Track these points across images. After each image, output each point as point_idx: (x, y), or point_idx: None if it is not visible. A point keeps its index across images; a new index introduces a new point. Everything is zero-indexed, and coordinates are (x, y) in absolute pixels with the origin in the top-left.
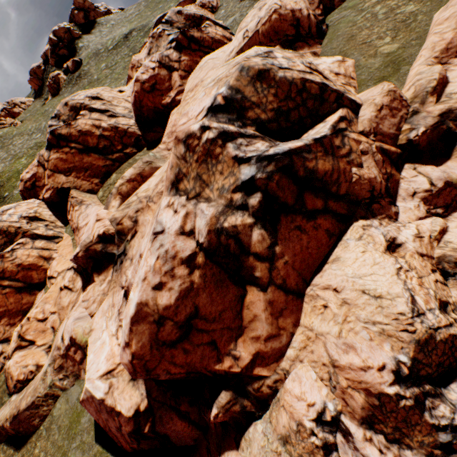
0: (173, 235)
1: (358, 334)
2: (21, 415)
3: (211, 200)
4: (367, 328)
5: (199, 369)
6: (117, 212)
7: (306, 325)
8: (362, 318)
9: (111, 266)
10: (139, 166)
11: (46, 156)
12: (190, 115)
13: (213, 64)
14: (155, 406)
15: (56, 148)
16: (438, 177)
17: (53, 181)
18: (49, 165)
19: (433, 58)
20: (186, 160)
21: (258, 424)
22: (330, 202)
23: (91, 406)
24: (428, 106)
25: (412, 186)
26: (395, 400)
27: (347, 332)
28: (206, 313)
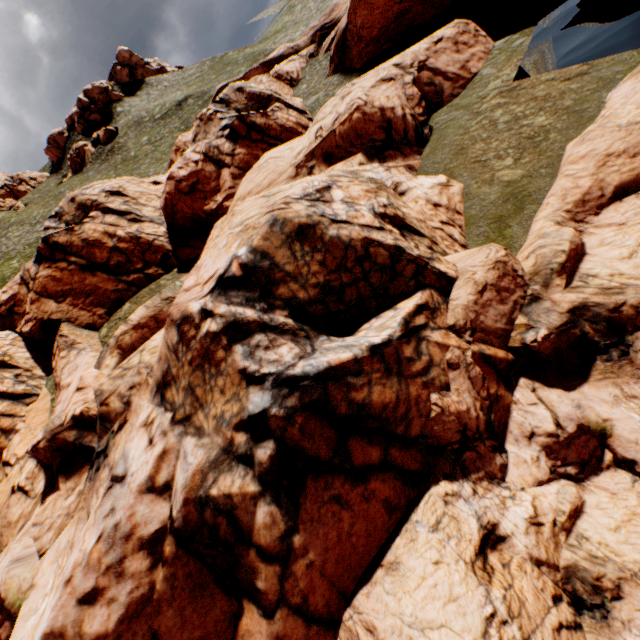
0: (134, 493)
1: None
2: None
3: (204, 432)
4: None
5: None
6: (107, 380)
7: None
8: None
9: (86, 467)
10: (155, 304)
11: (33, 272)
12: (201, 274)
13: (274, 166)
14: None
15: (48, 261)
16: (567, 414)
17: (37, 309)
18: (35, 285)
19: (563, 211)
20: (178, 355)
21: None
22: (394, 450)
23: None
24: (553, 291)
25: (529, 420)
26: None
27: None
28: None
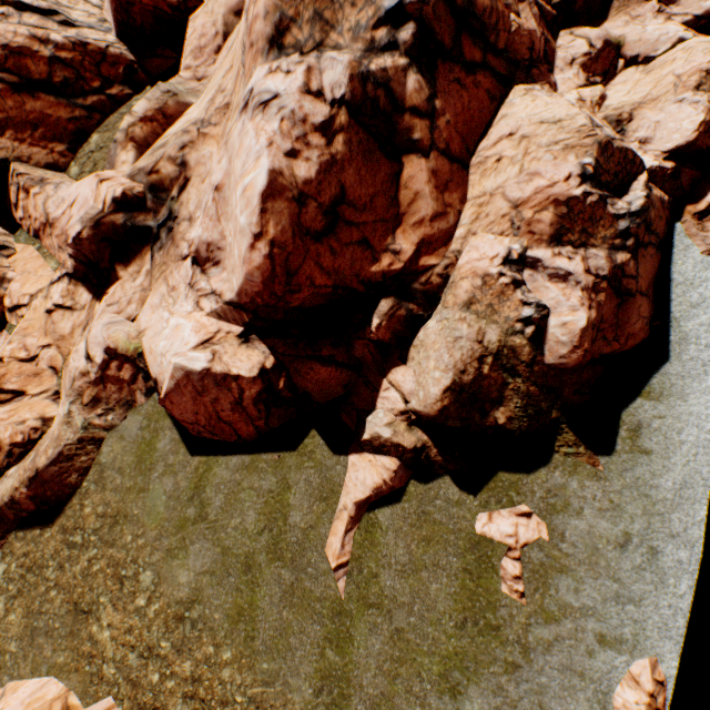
0: (297, 93)
1: (541, 160)
2: (45, 474)
3: (341, 48)
4: (550, 151)
5: (348, 282)
6: (140, 161)
7: (476, 196)
8: (544, 145)
9: (146, 249)
10: (156, 97)
11: None
12: None
13: None
14: (286, 361)
15: None
16: (597, 36)
17: None
18: None
19: None
20: None
21: (429, 323)
22: (489, 57)
23: (185, 395)
24: None
25: (570, 53)
26: (582, 200)
27: (529, 163)
28: (354, 199)
